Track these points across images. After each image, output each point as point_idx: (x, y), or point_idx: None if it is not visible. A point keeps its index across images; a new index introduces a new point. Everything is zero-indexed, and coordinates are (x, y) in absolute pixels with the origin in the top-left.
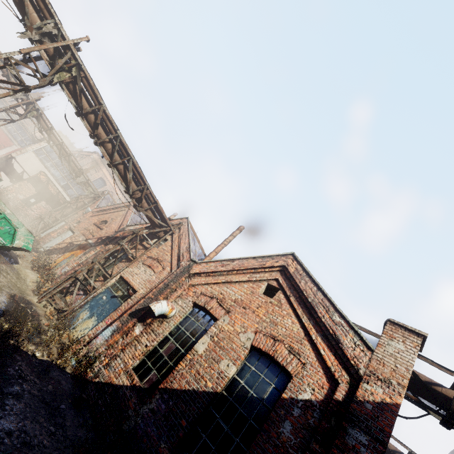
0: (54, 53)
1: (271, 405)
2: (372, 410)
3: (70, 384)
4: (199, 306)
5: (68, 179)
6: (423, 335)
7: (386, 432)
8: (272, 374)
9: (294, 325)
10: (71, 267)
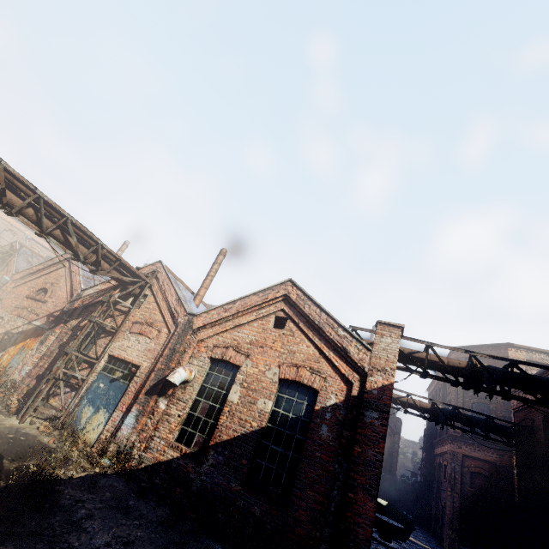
0: None
1: (308, 418)
2: (377, 394)
3: (121, 482)
4: (217, 359)
5: None
6: (401, 326)
7: (388, 404)
8: (303, 395)
9: (309, 349)
10: (32, 365)
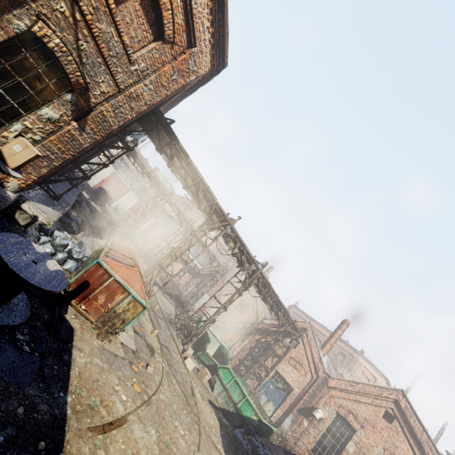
0: (251, 273)
1: None
2: None
3: None
4: (341, 415)
5: (198, 252)
6: None
7: None
8: None
9: (409, 451)
10: (237, 352)
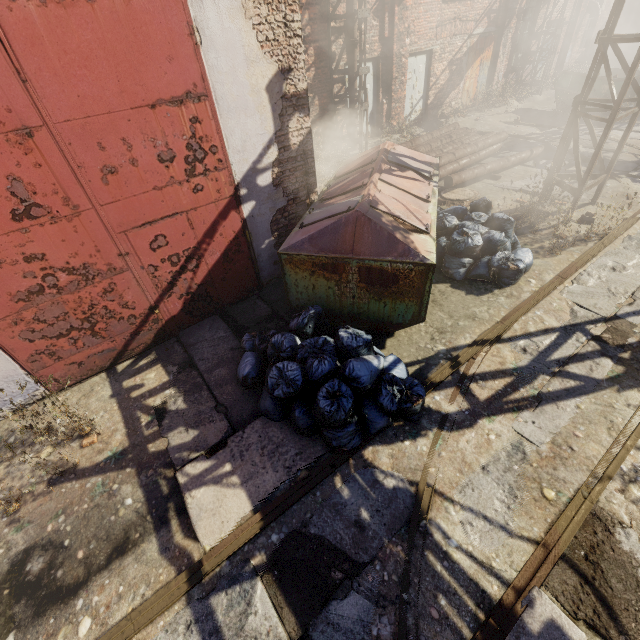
0: None
1: None
2: None
3: None
4: None
5: None
6: None
7: None
8: None
9: None
10: (502, 70)
